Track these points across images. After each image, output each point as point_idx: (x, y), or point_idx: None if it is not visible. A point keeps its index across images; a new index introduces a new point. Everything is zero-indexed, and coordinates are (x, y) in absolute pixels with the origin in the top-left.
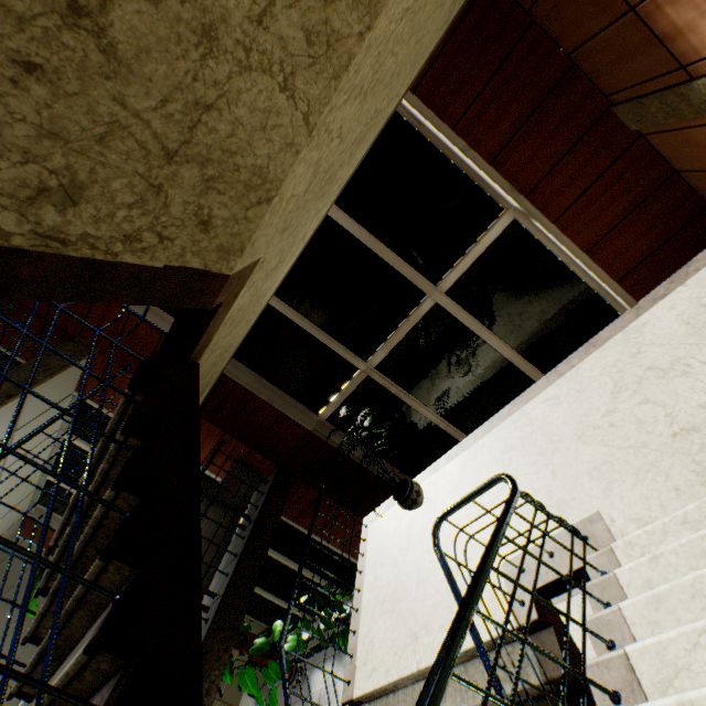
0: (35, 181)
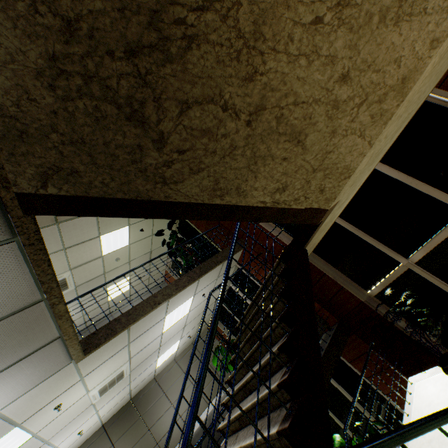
0: (277, 187)
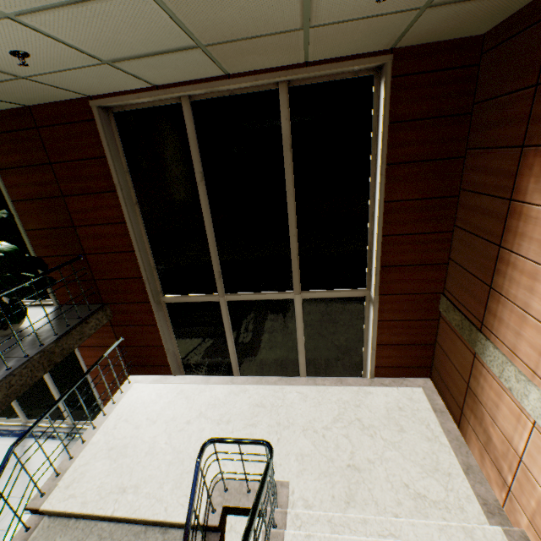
0: None
